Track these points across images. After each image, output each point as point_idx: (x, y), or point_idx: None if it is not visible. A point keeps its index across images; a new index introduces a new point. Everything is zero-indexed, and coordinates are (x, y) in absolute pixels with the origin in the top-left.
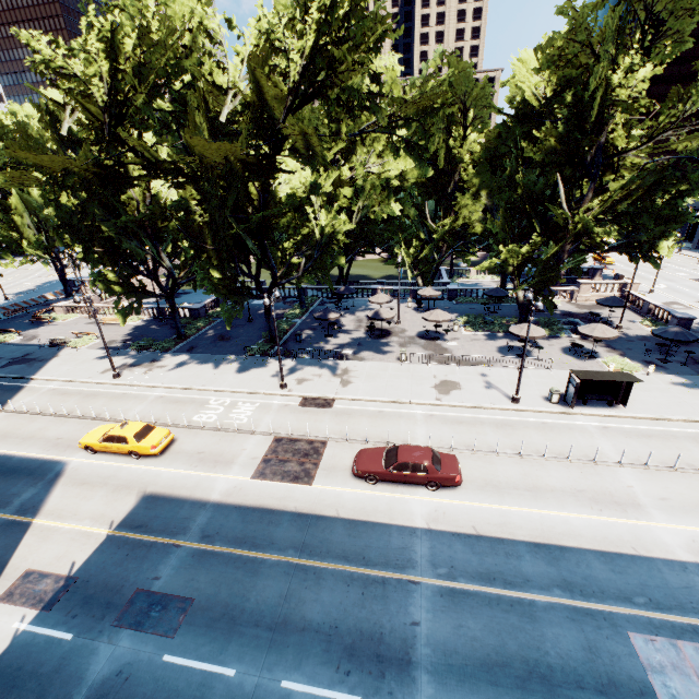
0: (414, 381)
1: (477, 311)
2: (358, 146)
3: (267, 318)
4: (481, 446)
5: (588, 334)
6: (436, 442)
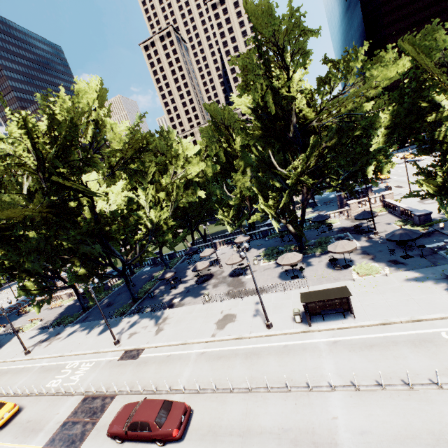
0: (205, 320)
1: (279, 243)
2: (169, 166)
3: (127, 287)
4: (224, 382)
5: (332, 251)
6: (192, 384)
